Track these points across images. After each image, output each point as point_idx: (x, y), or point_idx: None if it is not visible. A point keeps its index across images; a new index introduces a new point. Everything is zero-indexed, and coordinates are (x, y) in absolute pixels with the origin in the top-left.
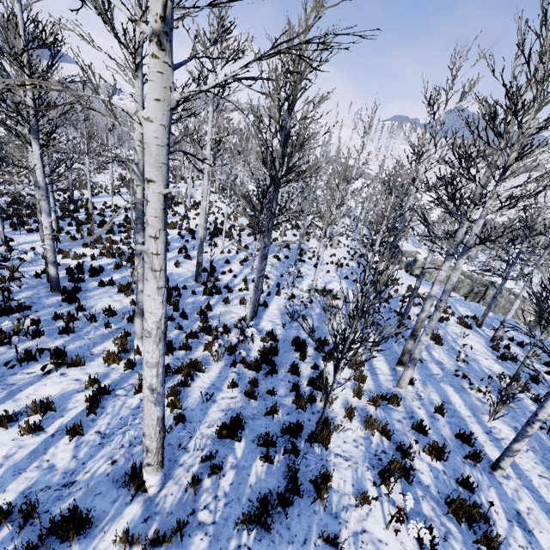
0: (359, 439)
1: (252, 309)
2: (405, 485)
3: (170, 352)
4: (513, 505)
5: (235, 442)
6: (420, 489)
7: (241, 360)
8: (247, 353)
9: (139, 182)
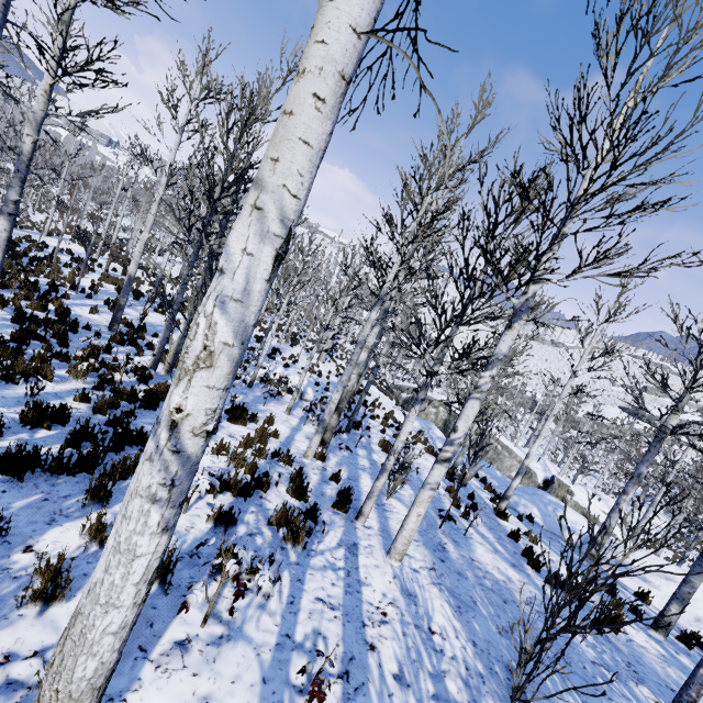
0: (216, 468)
1: (158, 350)
2: (239, 502)
3: (15, 358)
4: (355, 540)
5: (44, 429)
6: (256, 508)
7: (113, 387)
8: (129, 390)
9: (32, 133)
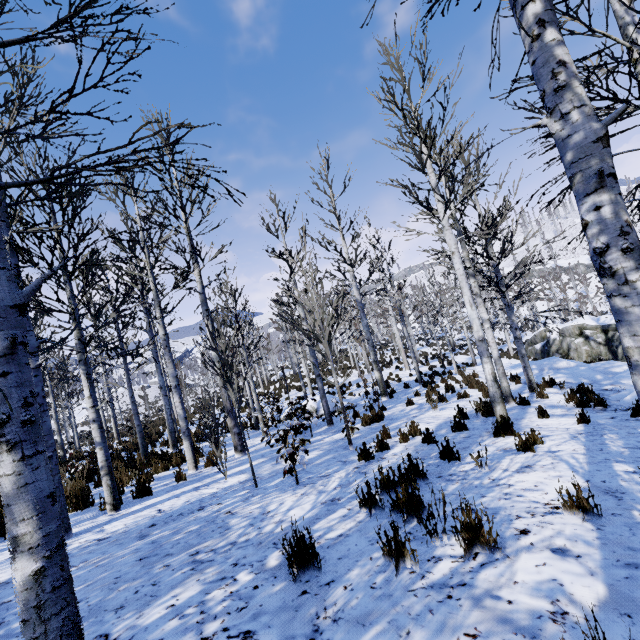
0: None
1: (138, 436)
2: None
3: None
4: None
5: None
6: None
7: None
8: None
9: None
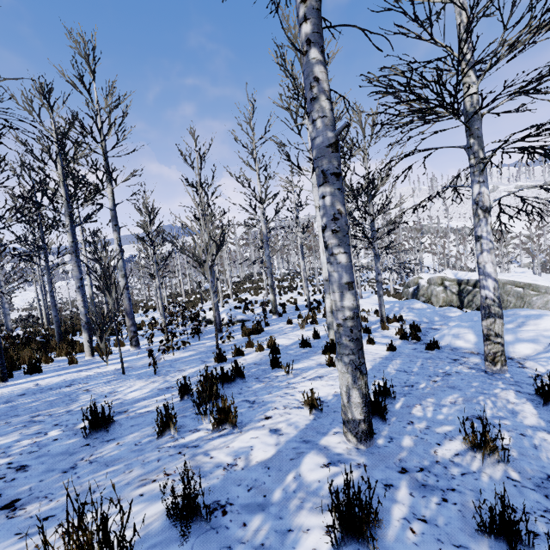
0: None
1: (55, 325)
2: None
3: None
4: None
5: None
6: None
7: None
8: None
9: None
